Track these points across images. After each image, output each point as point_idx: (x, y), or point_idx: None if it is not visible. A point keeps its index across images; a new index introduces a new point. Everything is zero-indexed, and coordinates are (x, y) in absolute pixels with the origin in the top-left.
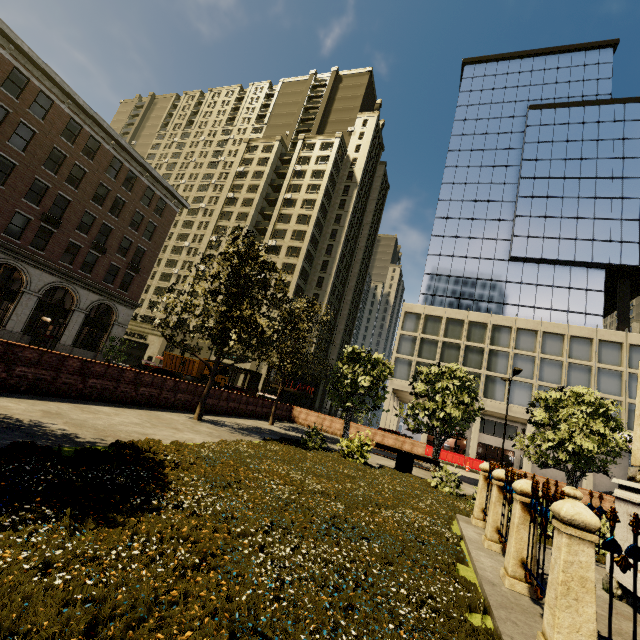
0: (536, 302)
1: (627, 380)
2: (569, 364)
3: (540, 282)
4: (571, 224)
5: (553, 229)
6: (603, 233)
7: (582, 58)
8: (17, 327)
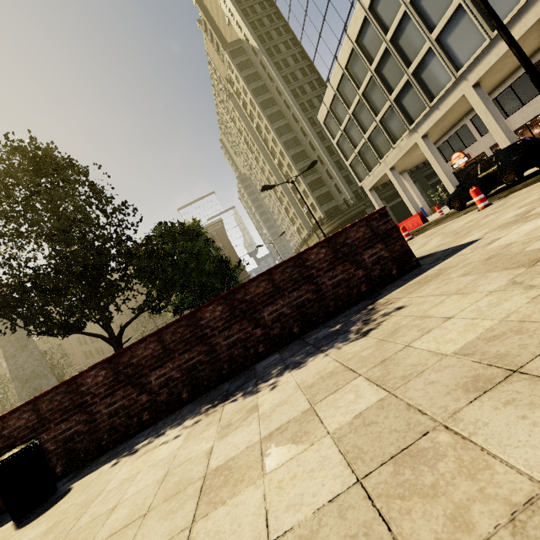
0: None
1: None
2: None
3: None
4: None
5: None
6: None
7: None
8: None
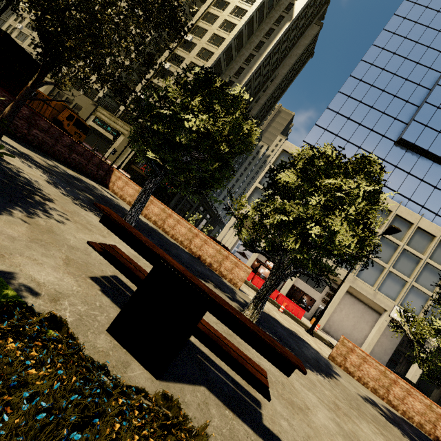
0: (400, 188)
1: None
2: (403, 250)
3: (413, 172)
4: None
5: None
6: None
7: None
8: None
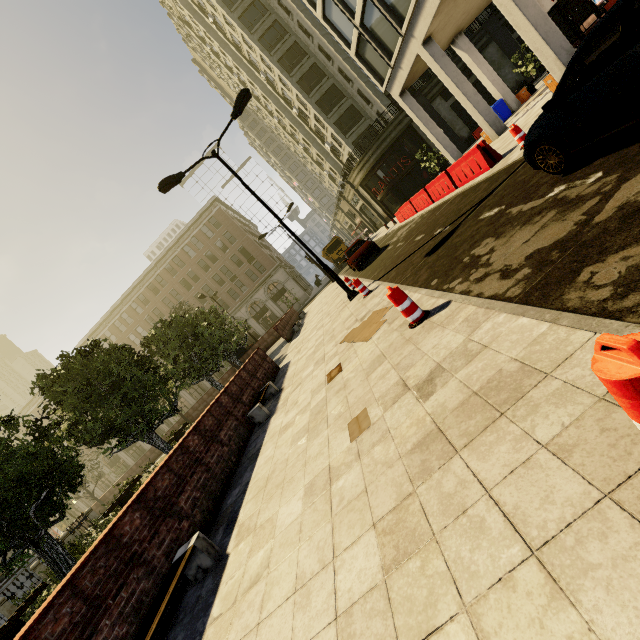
0: None
1: None
2: None
3: None
4: None
5: None
6: None
7: None
8: (263, 331)
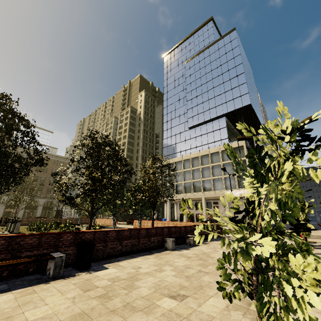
0: (202, 143)
1: (234, 165)
2: (213, 166)
3: (202, 133)
4: (206, 103)
5: (201, 109)
6: (219, 102)
7: (201, 31)
8: (21, 216)
